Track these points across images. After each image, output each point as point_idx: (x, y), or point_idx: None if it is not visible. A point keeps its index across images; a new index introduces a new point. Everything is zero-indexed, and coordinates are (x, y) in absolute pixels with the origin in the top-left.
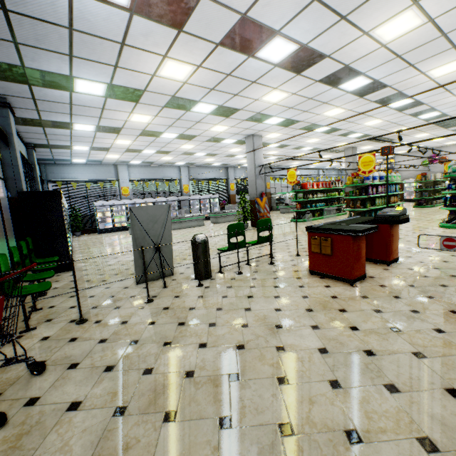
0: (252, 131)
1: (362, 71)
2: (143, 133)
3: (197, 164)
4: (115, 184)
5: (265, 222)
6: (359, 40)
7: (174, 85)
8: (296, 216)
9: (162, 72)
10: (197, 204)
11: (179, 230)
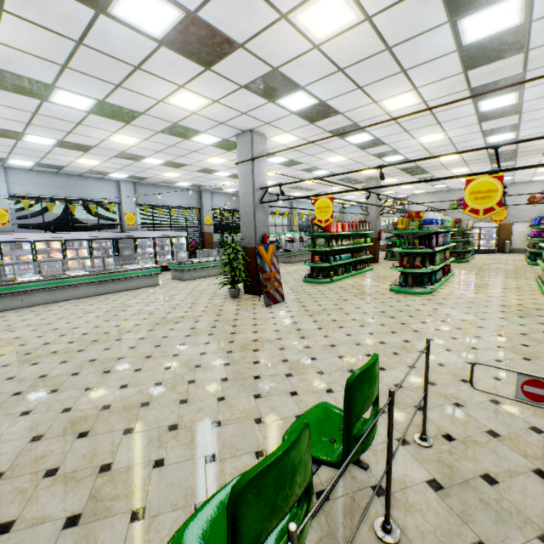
0: (252, 121)
1: None
2: None
3: (151, 181)
4: None
5: (371, 378)
6: None
7: None
8: (310, 273)
9: None
10: (149, 246)
11: (108, 297)
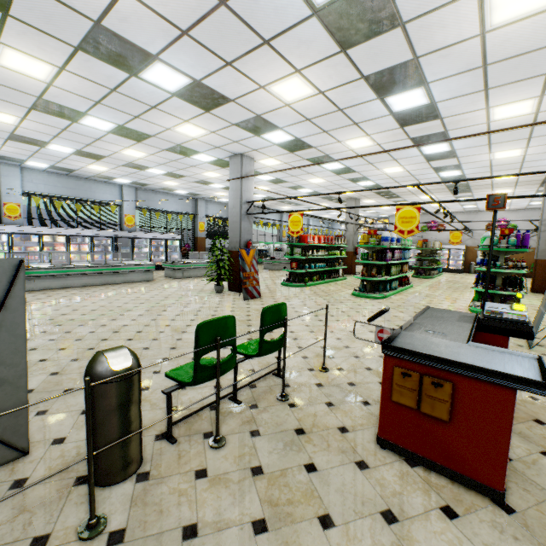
0: (242, 148)
1: (428, 78)
2: (40, 105)
3: (151, 187)
4: None
5: (277, 312)
6: (461, 5)
7: None
8: (288, 278)
9: None
10: (145, 246)
11: (108, 286)
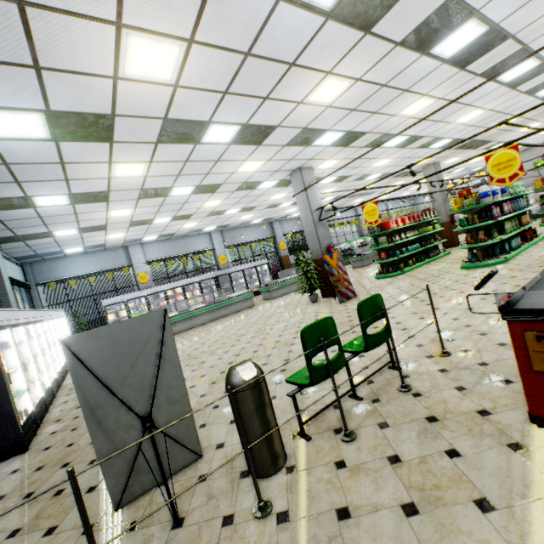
0: (298, 162)
1: (476, 6)
2: (143, 194)
3: (232, 226)
4: (127, 271)
5: (373, 304)
6: None
7: (160, 95)
8: (381, 270)
9: (127, 67)
10: (240, 277)
11: (221, 319)
